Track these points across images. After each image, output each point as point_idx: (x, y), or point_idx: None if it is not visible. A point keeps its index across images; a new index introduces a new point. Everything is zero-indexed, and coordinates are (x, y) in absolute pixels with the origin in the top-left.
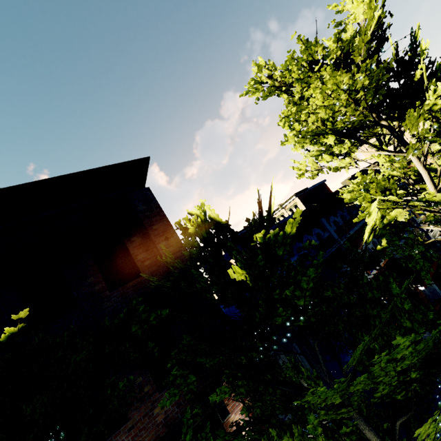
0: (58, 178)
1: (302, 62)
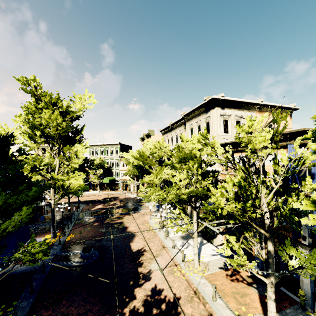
0: None
1: (52, 100)
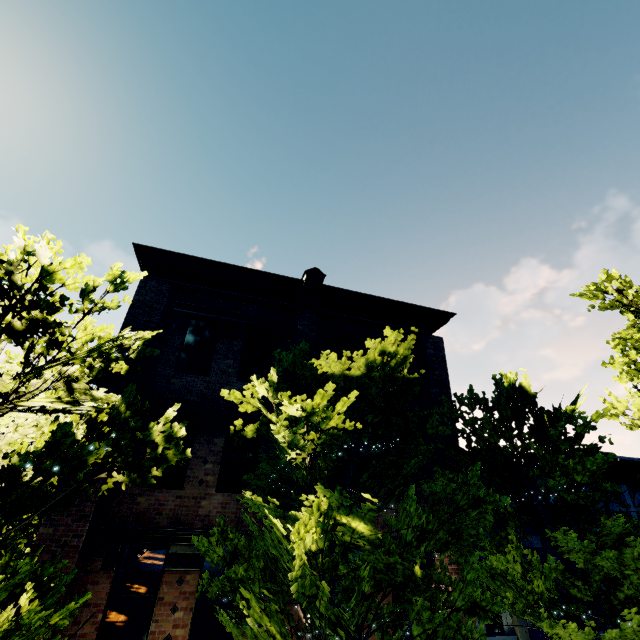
0: (388, 300)
1: None
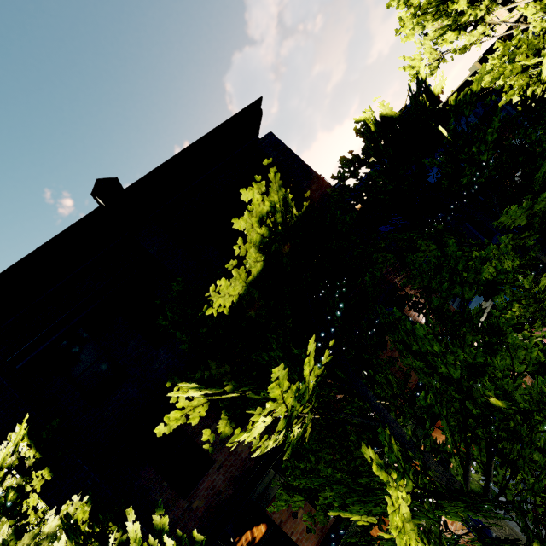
0: (197, 143)
1: None
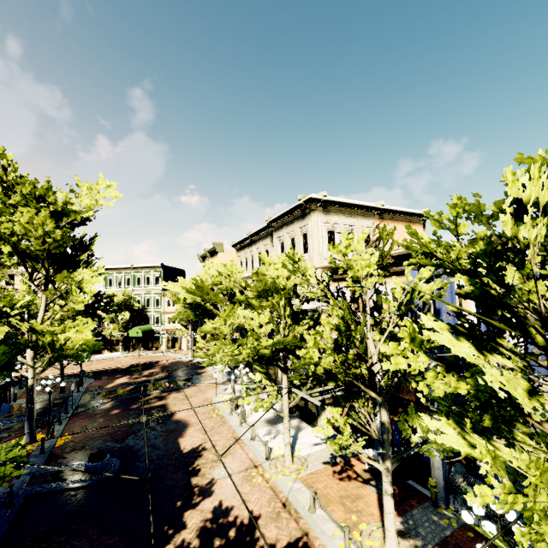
0: None
1: (37, 191)
